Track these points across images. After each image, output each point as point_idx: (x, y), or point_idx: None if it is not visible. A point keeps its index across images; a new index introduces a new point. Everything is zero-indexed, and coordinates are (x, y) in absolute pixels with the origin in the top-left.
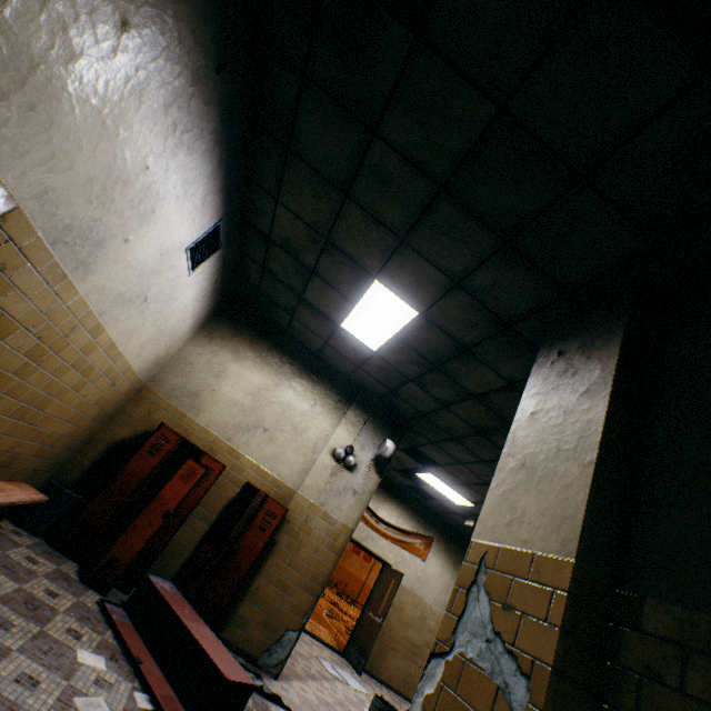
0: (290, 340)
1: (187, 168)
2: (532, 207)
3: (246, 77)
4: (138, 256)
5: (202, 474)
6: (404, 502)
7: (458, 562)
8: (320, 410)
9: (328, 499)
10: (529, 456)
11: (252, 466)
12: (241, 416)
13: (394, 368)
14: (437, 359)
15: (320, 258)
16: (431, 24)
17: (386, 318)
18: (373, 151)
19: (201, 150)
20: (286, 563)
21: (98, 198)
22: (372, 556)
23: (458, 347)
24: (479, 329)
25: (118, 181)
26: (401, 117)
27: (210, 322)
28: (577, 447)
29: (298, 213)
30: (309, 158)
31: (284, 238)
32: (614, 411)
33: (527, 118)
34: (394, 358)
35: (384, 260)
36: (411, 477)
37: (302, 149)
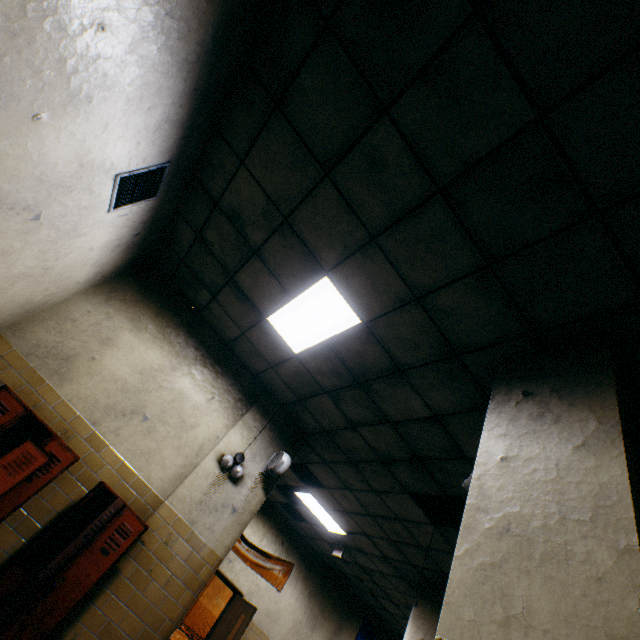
0: (202, 322)
1: (154, 67)
2: (532, 232)
3: (258, 3)
4: (46, 149)
5: (41, 465)
6: (273, 520)
7: (313, 595)
8: (216, 406)
9: (201, 516)
10: (514, 517)
11: (116, 461)
12: (120, 396)
13: (312, 375)
14: (364, 375)
15: (270, 238)
16: (498, 2)
17: (322, 319)
18: (377, 131)
19: (179, 56)
20: (123, 602)
21: (6, 17)
22: (225, 581)
23: (392, 366)
24: (423, 352)
25: (50, 14)
26: (423, 99)
27: (114, 280)
28: (596, 519)
29: (262, 182)
30: (298, 121)
31: (236, 207)
32: (637, 478)
33: (564, 134)
34: (316, 365)
35: (344, 256)
36: (285, 493)
37: (294, 109)
